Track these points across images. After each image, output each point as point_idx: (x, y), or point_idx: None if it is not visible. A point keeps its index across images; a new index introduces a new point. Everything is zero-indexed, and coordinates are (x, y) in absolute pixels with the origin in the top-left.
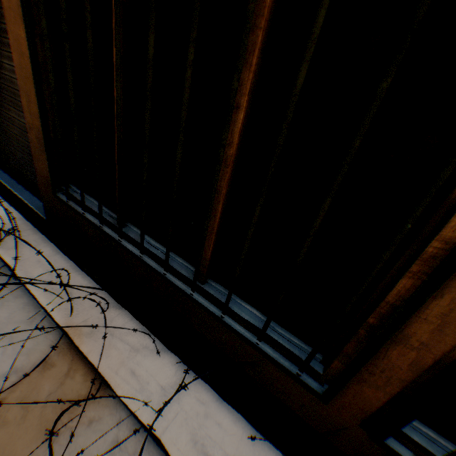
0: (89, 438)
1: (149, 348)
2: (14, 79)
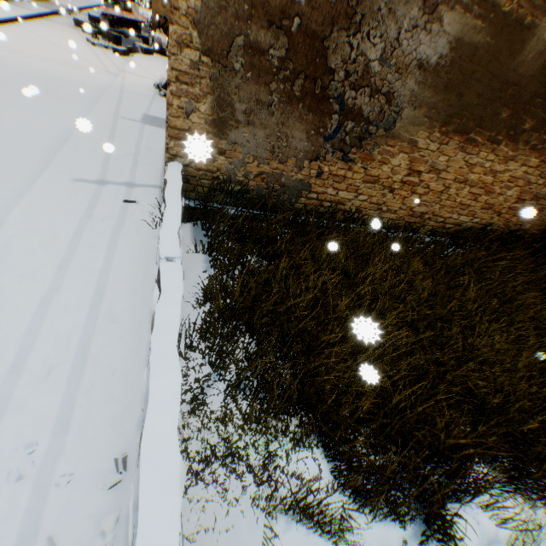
0: None
1: None
2: None
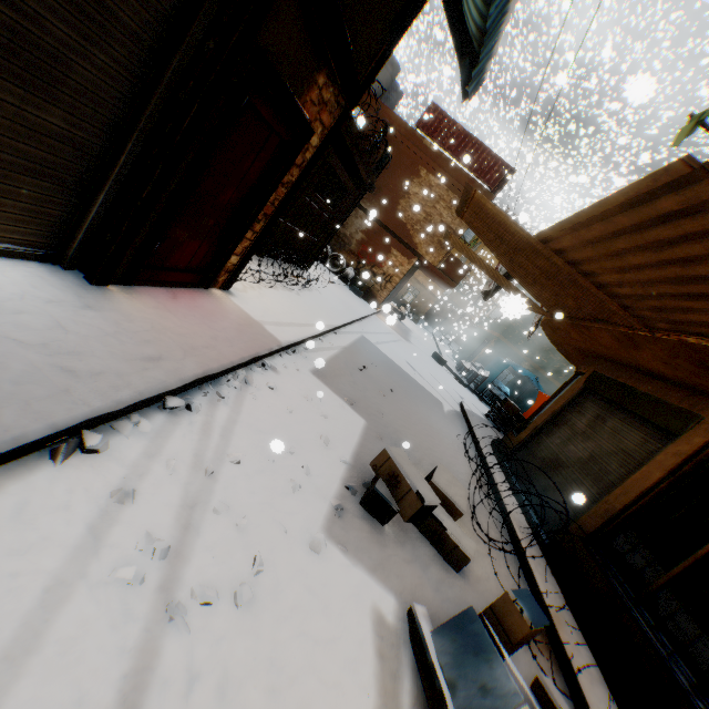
0: (548, 671)
1: (603, 688)
2: (610, 473)
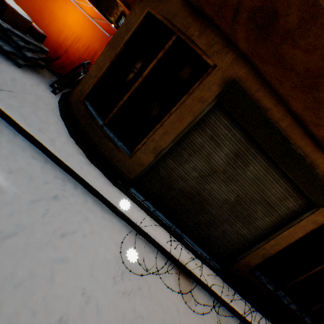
0: None
1: None
2: (258, 220)
